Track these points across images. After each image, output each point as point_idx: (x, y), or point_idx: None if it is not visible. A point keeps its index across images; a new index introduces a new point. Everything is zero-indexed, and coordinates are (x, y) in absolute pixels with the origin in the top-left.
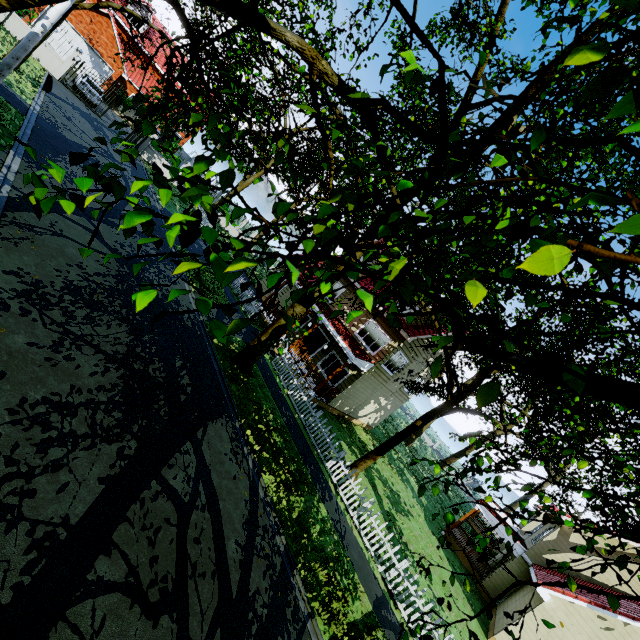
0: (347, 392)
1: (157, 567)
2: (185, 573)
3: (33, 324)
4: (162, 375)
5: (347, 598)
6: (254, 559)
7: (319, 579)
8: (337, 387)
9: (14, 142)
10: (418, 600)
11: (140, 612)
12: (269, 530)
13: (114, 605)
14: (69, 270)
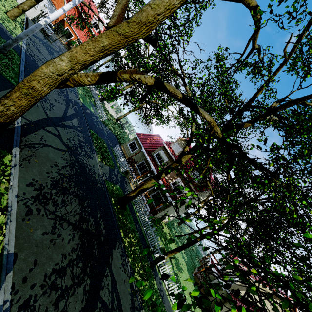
0: (163, 212)
1: None
2: None
3: (43, 218)
4: (93, 227)
5: None
6: None
7: None
8: (159, 209)
9: (19, 80)
10: None
11: None
12: (138, 308)
13: None
14: (52, 170)
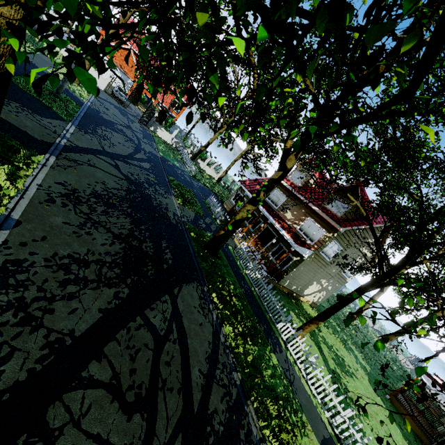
0: (293, 274)
1: (135, 377)
2: (156, 385)
3: (68, 212)
4: (151, 250)
5: (295, 433)
6: (214, 386)
7: (270, 412)
8: (285, 270)
9: (72, 119)
10: None
11: (118, 407)
12: (227, 366)
13: (99, 398)
14: (96, 185)
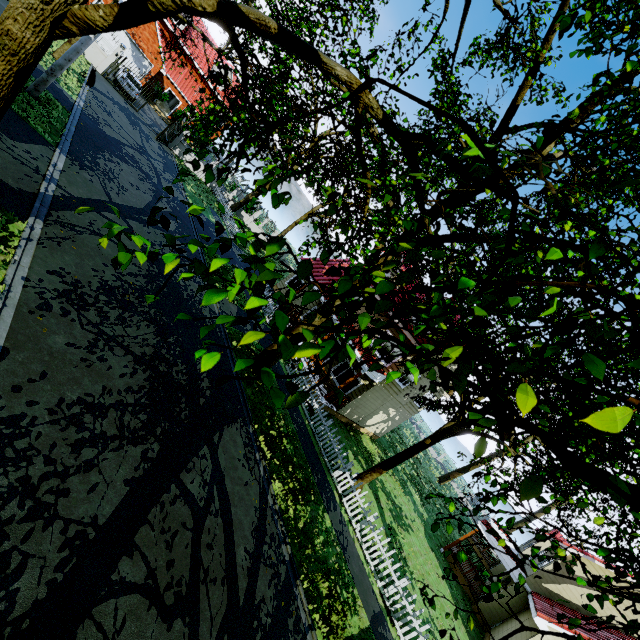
0: (357, 401)
1: (173, 571)
2: (198, 578)
3: (72, 324)
4: (184, 377)
5: (346, 612)
6: (261, 567)
7: (320, 591)
8: (348, 395)
9: (60, 140)
10: (415, 620)
11: (156, 614)
12: (276, 538)
13: (134, 606)
14: (105, 270)
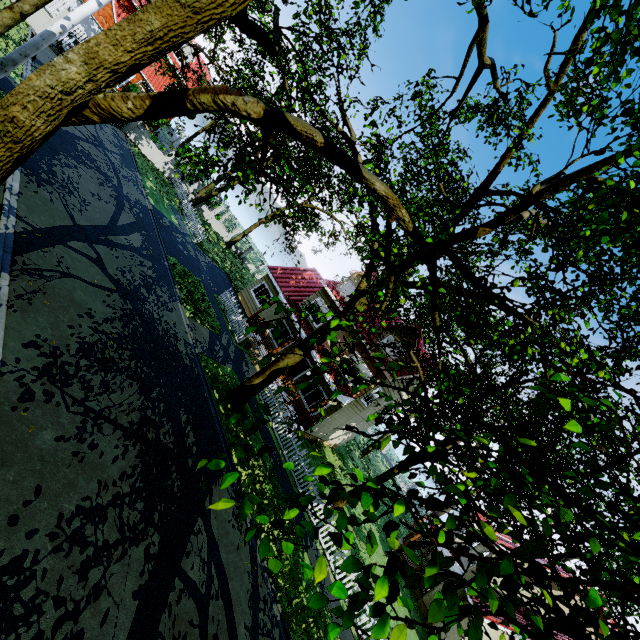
0: (325, 421)
1: None
2: None
3: (57, 410)
4: (171, 439)
5: None
6: (259, 639)
7: None
8: (316, 416)
9: None
10: None
11: None
12: (268, 600)
13: None
14: (80, 323)
